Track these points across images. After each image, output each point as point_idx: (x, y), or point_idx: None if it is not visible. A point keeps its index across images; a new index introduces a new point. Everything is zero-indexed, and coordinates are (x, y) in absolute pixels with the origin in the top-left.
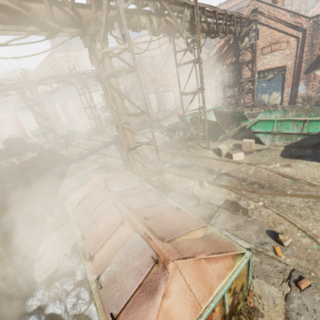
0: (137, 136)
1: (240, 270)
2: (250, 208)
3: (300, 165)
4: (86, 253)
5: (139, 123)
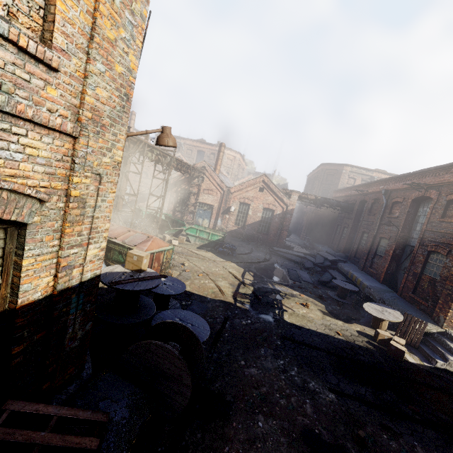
0: None
1: (171, 248)
2: (175, 257)
3: (202, 251)
4: (112, 237)
5: None
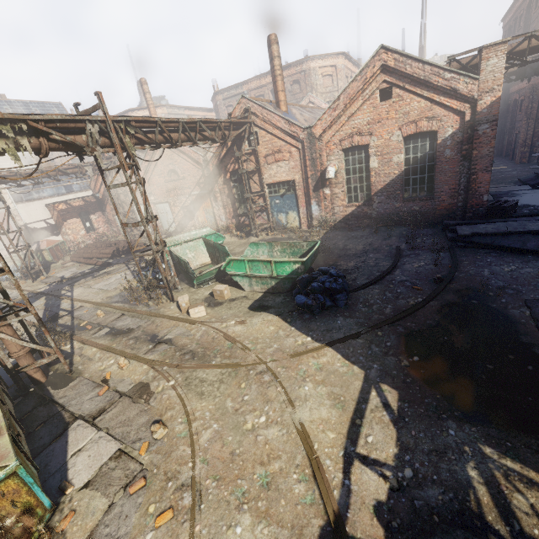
0: (93, 279)
1: None
2: (157, 391)
3: (254, 321)
4: None
5: (109, 255)
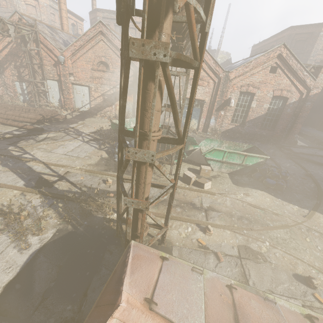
0: (42, 143)
1: None
2: (263, 251)
3: (254, 194)
4: None
5: (33, 120)
